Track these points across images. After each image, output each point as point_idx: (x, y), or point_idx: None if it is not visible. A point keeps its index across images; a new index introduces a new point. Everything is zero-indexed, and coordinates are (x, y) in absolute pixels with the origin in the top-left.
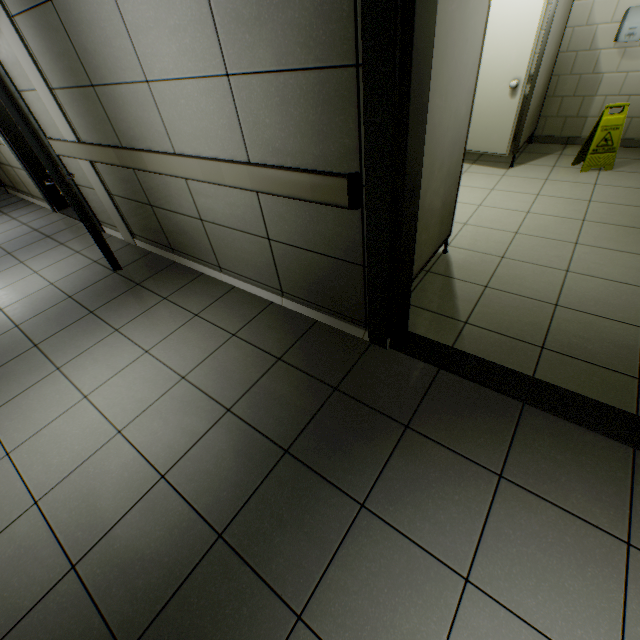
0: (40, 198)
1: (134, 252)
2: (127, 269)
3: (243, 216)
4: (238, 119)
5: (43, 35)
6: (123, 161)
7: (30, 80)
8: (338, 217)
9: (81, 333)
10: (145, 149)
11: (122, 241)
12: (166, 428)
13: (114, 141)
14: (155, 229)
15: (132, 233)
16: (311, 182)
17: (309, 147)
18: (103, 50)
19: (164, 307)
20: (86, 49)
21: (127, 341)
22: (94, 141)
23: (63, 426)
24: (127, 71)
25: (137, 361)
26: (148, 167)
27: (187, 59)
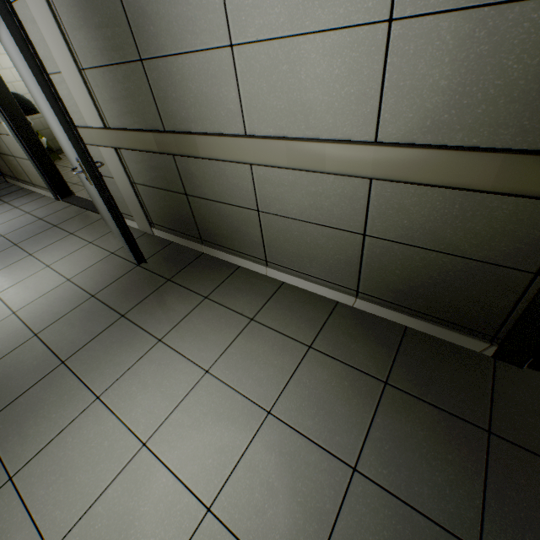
0: (42, 187)
1: (153, 242)
2: (151, 262)
3: (330, 208)
4: (381, 84)
5: (83, 3)
6: (163, 146)
7: (54, 62)
8: (521, 212)
9: (116, 344)
10: (198, 132)
11: (136, 230)
12: (275, 503)
13: (154, 125)
14: (184, 219)
15: (150, 222)
16: (503, 165)
17: (516, 116)
18: (170, 10)
19: (208, 309)
20: (143, 13)
21: (177, 356)
22: (125, 126)
23: (123, 498)
24: (201, 35)
25: (198, 386)
26: (200, 152)
27: (317, 4)
